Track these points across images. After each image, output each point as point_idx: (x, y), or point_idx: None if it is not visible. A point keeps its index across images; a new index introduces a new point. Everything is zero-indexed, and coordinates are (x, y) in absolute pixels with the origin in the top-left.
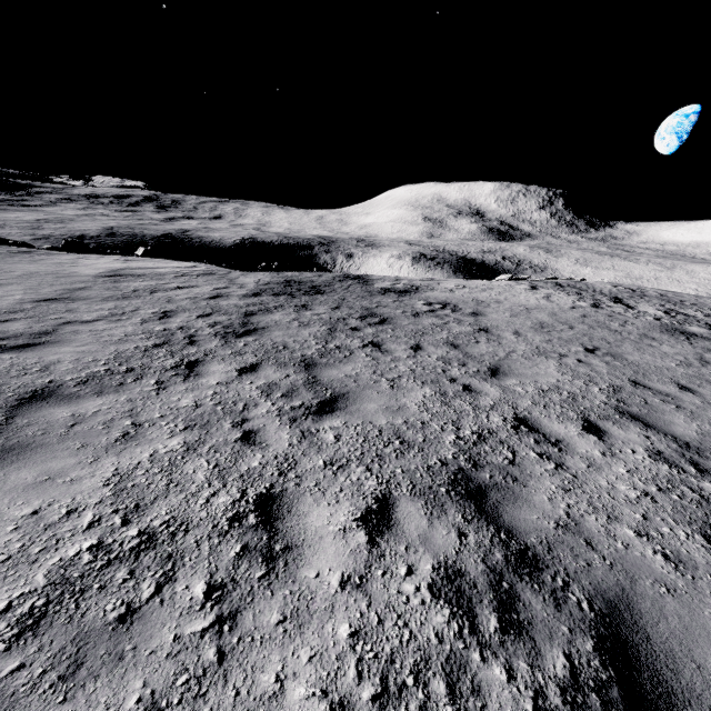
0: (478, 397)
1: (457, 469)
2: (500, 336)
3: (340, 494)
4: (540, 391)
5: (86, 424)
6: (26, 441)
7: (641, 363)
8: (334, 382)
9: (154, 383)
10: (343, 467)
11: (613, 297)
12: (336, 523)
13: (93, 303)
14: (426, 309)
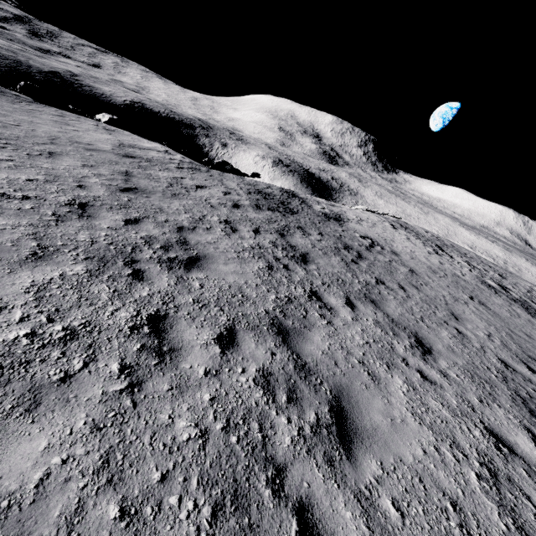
0: (470, 339)
1: (522, 403)
2: (425, 279)
3: (511, 427)
4: (487, 336)
5: (341, 363)
6: (336, 382)
7: (498, 313)
8: (401, 321)
9: (320, 317)
10: (488, 403)
11: (436, 244)
12: (532, 449)
13: (165, 201)
14: (367, 243)
